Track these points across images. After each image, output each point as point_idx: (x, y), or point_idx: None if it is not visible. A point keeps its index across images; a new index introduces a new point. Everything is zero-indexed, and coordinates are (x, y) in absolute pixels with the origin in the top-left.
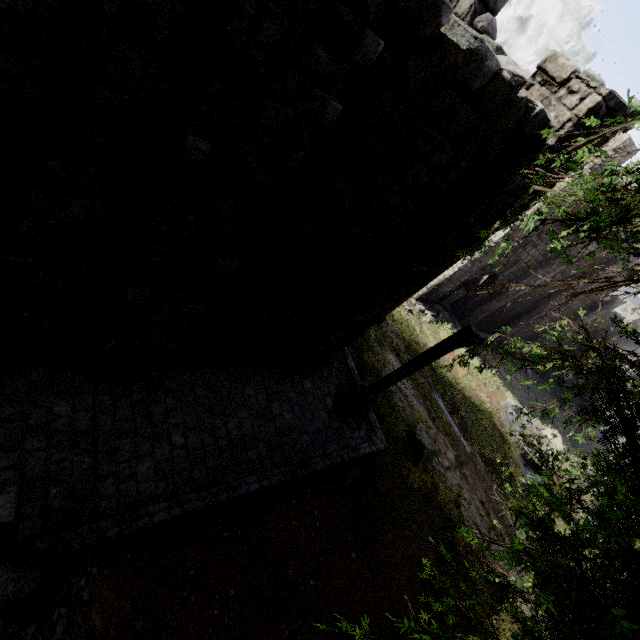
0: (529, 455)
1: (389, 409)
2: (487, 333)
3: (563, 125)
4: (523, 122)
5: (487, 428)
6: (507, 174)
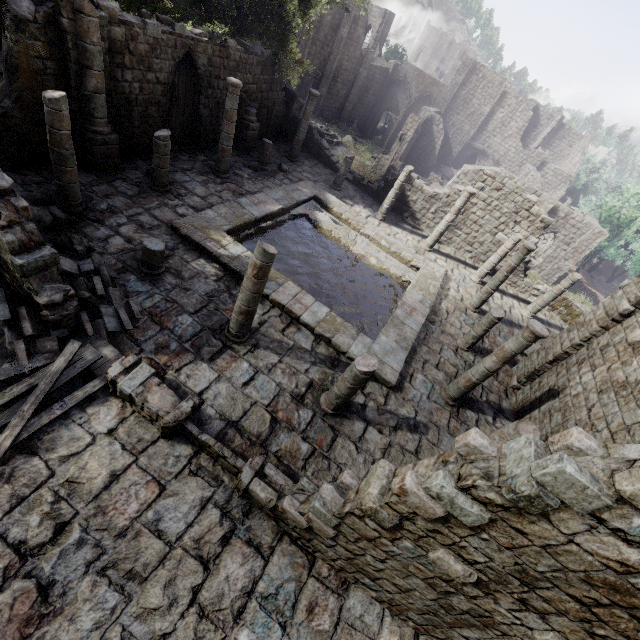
0: None
1: None
2: None
3: None
4: None
5: None
6: None
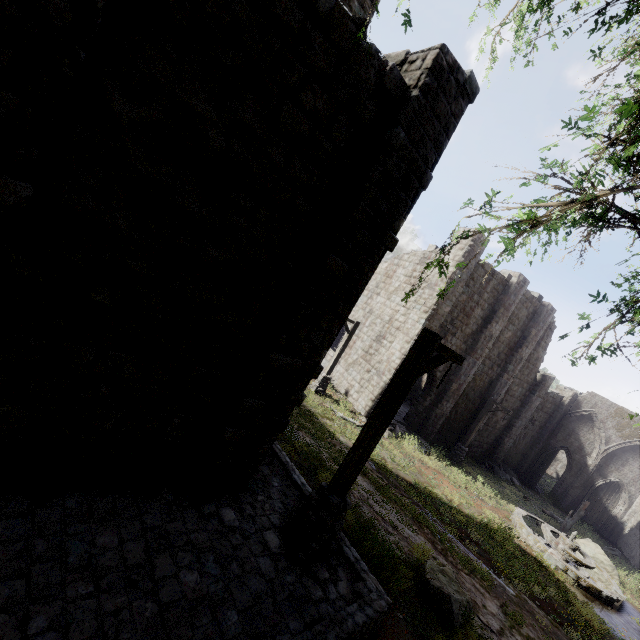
0: (585, 580)
1: (375, 543)
2: (453, 444)
3: (419, 79)
4: (382, 78)
5: (515, 553)
6: (389, 132)
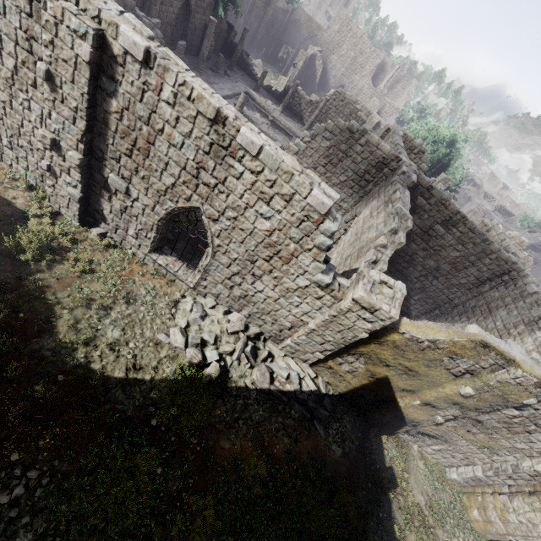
0: None
1: None
2: None
3: None
4: None
5: None
6: None
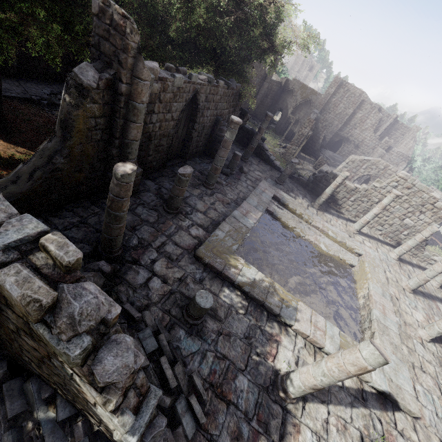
0: None
1: None
2: None
3: None
4: None
5: None
6: None
